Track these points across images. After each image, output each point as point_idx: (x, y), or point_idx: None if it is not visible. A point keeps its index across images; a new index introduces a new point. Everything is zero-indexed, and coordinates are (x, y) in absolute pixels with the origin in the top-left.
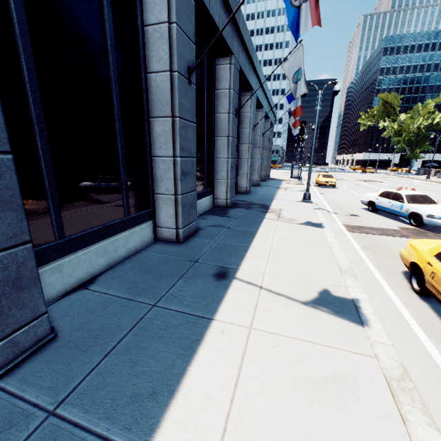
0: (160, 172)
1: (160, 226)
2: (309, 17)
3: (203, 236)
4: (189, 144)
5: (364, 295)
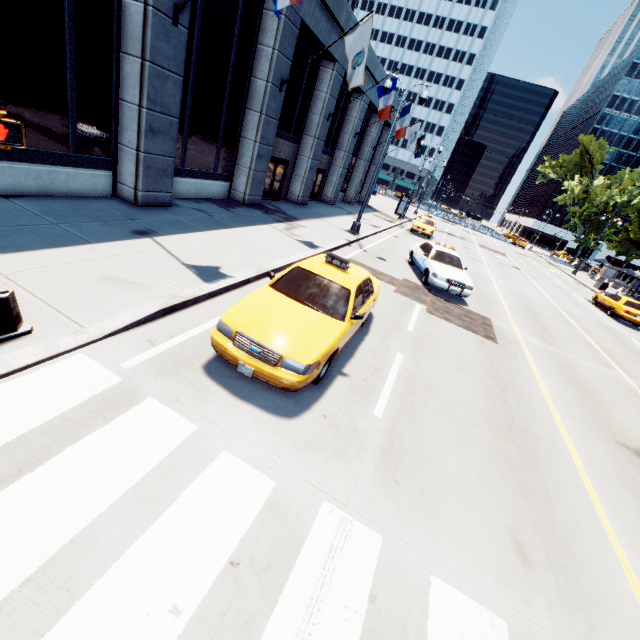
0: (126, 120)
1: (121, 182)
2: None
3: (171, 211)
4: (168, 99)
5: (243, 278)
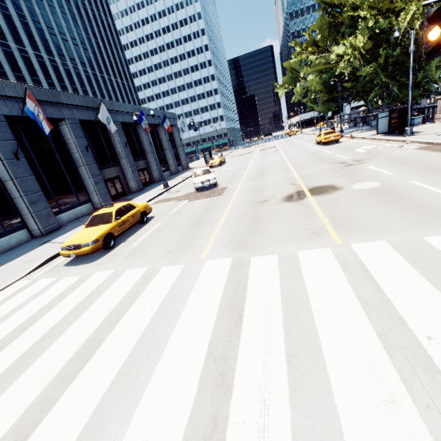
0: (20, 205)
1: (32, 230)
2: (47, 126)
3: (61, 229)
4: (32, 187)
5: None
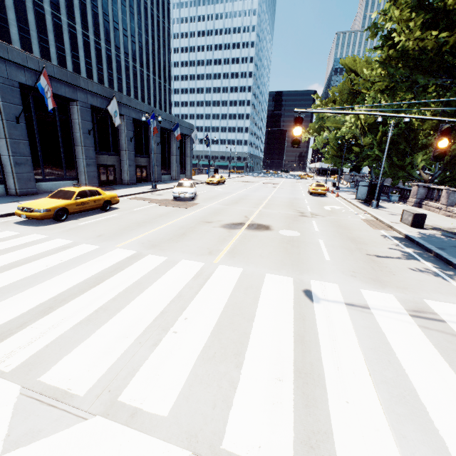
0: (5, 163)
1: (9, 188)
2: (52, 103)
3: (36, 195)
4: (22, 150)
5: None
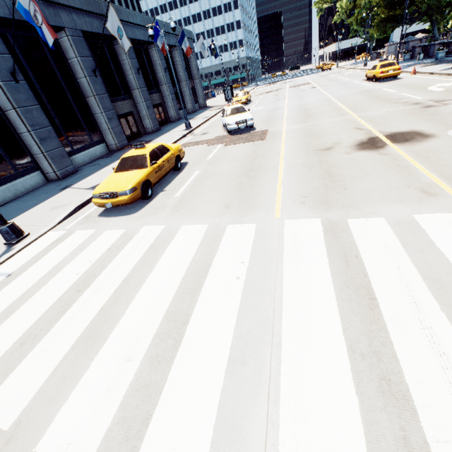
0: (28, 142)
1: (47, 173)
2: (49, 33)
3: (78, 173)
4: (39, 120)
5: None
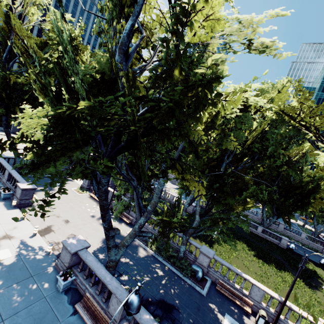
0: None
1: None
2: None
3: None
4: None
5: None
